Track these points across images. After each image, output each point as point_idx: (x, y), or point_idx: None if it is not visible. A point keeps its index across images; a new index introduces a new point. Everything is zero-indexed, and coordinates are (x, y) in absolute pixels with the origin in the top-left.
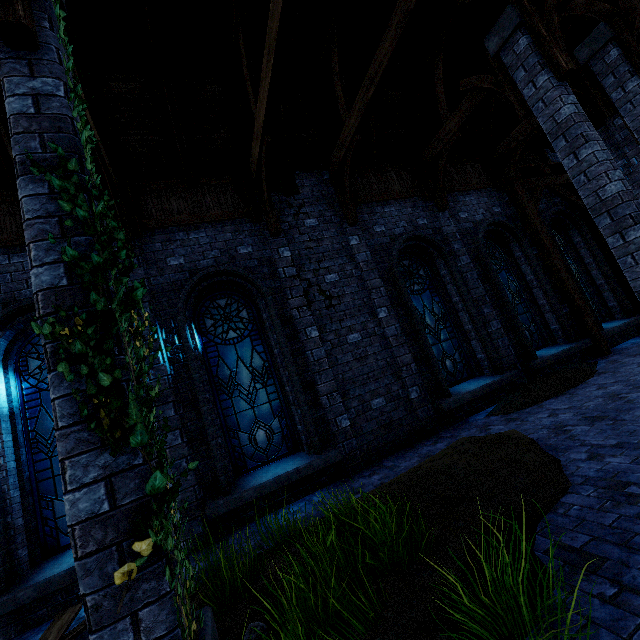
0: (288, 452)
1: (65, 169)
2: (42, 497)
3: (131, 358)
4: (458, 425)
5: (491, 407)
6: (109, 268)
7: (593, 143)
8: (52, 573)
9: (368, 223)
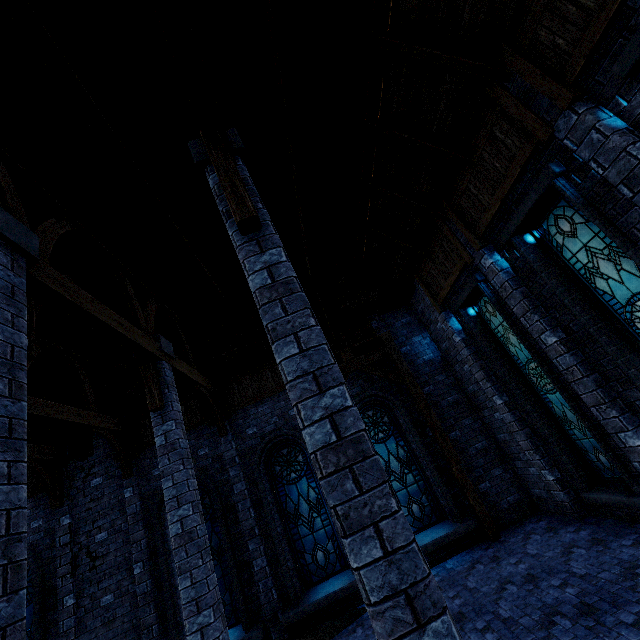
0: None
1: None
2: None
3: None
4: None
5: None
6: None
7: (166, 479)
8: None
9: (148, 468)
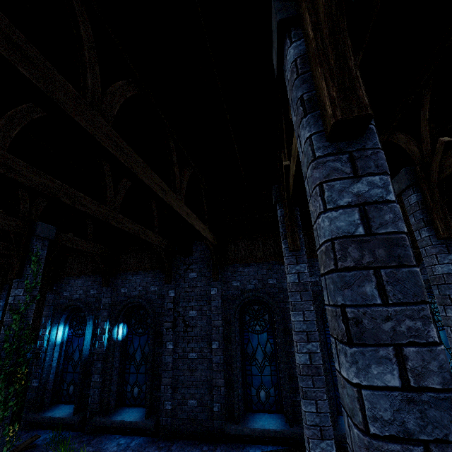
0: (145, 405)
1: (9, 326)
2: (62, 378)
3: (3, 395)
4: (236, 446)
5: (274, 446)
6: (5, 365)
7: (297, 313)
8: (47, 414)
9: (229, 279)
